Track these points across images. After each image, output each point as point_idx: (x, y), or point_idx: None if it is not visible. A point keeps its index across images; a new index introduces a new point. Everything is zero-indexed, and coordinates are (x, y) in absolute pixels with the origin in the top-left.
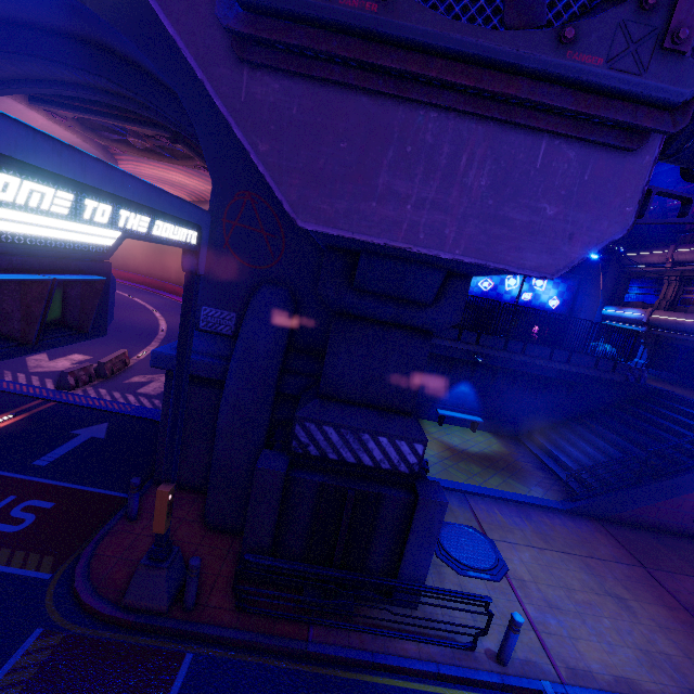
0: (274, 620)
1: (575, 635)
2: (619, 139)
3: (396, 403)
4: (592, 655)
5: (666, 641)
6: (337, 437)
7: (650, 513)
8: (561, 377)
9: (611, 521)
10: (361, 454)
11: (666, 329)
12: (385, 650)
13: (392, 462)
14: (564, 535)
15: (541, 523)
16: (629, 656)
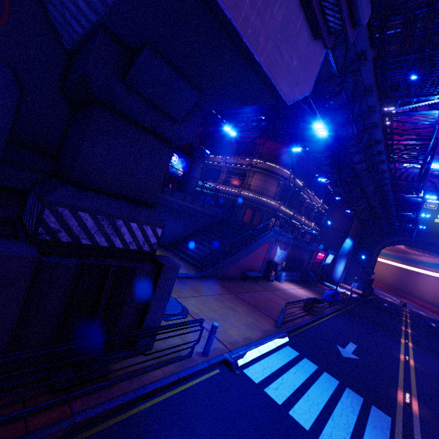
0: (24, 420)
1: (225, 329)
2: (327, 37)
3: (143, 197)
4: (234, 334)
5: (250, 318)
6: (93, 223)
7: (229, 271)
8: (188, 211)
9: (216, 278)
10: (114, 238)
11: (222, 193)
12: (142, 384)
13: (138, 243)
14: (203, 288)
15: (192, 285)
16: (244, 328)
